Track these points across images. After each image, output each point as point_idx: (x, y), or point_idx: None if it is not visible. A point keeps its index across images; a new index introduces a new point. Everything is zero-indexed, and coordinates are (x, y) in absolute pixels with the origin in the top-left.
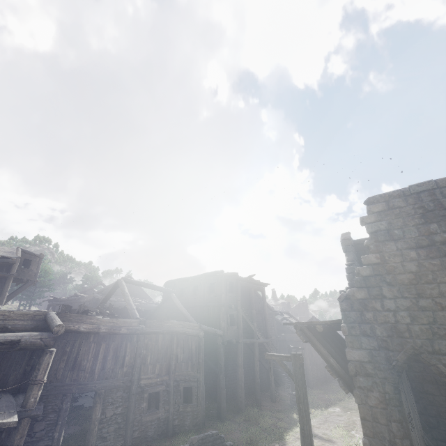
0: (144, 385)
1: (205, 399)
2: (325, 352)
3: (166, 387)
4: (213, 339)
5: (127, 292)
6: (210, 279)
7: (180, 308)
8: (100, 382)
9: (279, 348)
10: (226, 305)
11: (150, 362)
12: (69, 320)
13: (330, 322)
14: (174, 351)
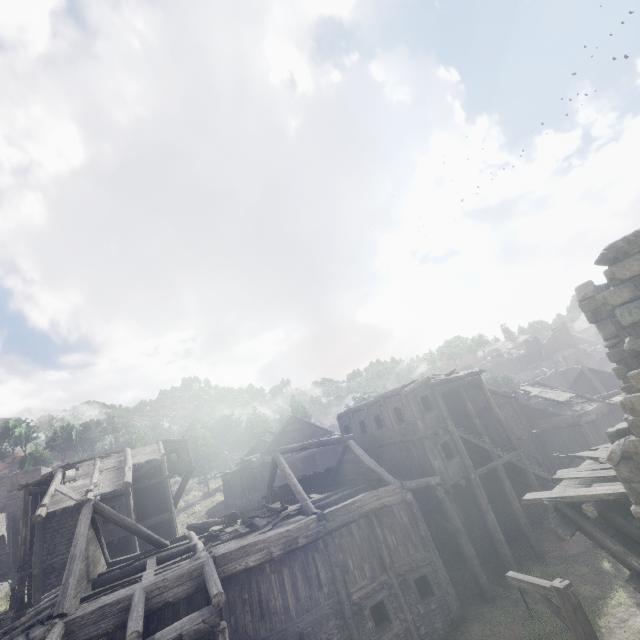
0: (359, 600)
1: (454, 564)
2: (616, 550)
3: (390, 589)
4: (430, 492)
5: (288, 472)
6: (391, 403)
7: (366, 462)
8: (302, 620)
9: (542, 442)
10: (430, 433)
11: (354, 566)
12: (231, 559)
13: (607, 496)
14: (380, 538)
